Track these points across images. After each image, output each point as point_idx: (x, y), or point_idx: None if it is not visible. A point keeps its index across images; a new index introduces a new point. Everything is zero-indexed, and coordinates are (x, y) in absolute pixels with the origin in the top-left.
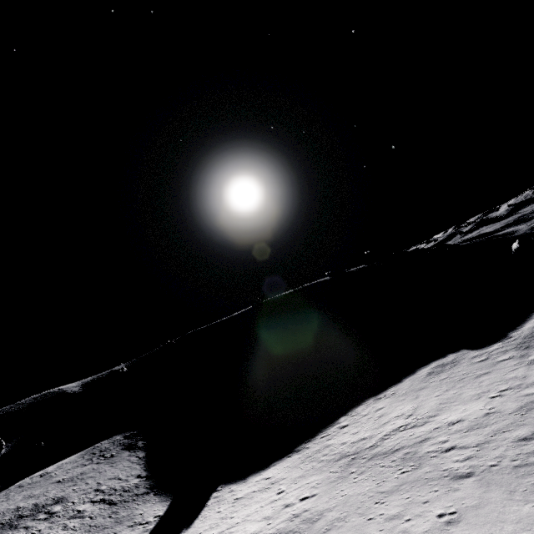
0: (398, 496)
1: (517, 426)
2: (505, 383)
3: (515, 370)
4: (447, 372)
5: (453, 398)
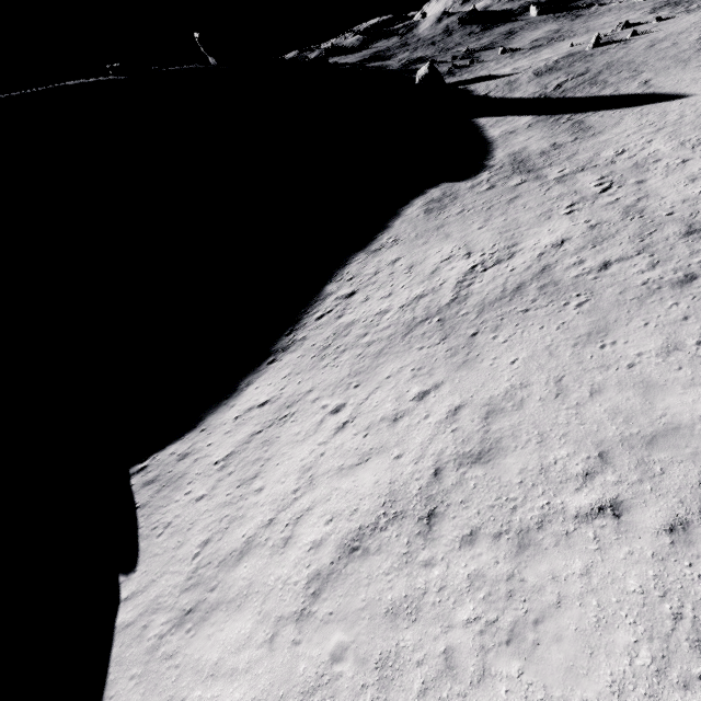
0: (624, 328)
1: (658, 227)
2: (560, 200)
3: (552, 189)
4: (455, 206)
5: (511, 225)
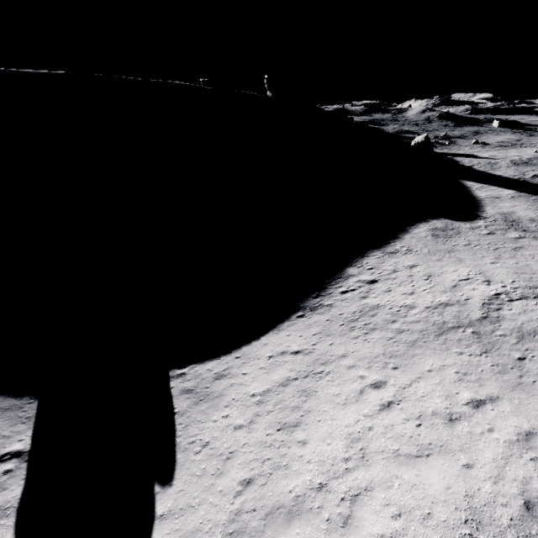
0: None
1: None
2: None
3: None
4: (460, 238)
5: (525, 269)
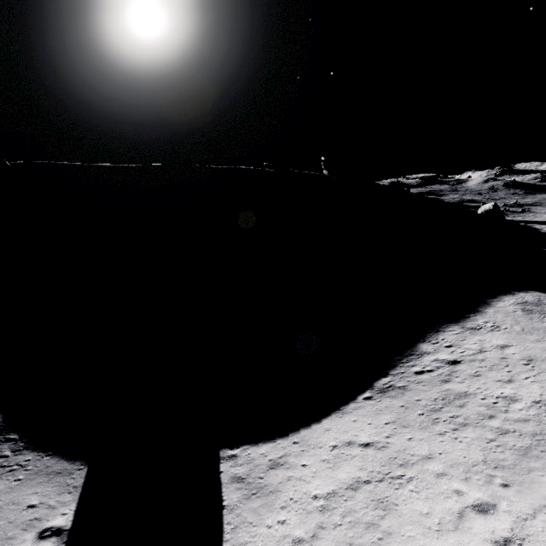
0: None
1: None
2: None
3: None
4: None
5: None
